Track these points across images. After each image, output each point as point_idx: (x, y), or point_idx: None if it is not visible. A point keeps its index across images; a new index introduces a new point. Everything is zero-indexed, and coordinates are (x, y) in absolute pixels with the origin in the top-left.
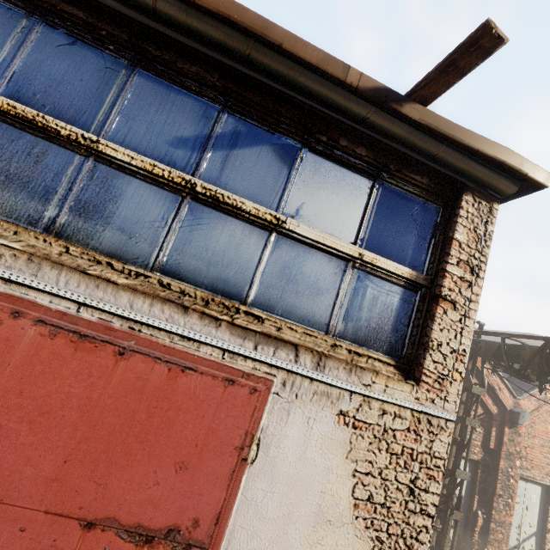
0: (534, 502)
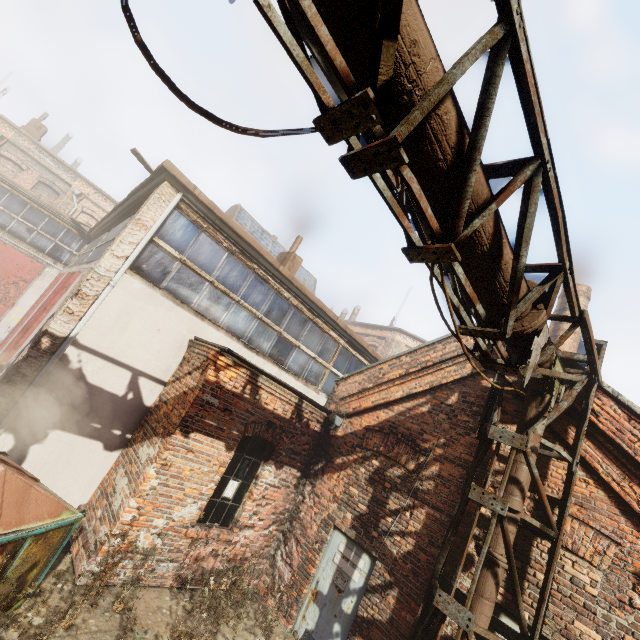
0: None
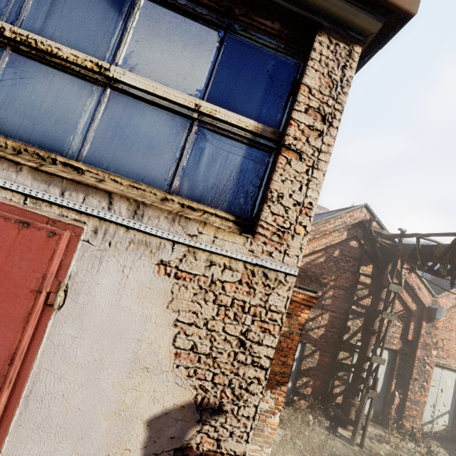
0: (449, 386)
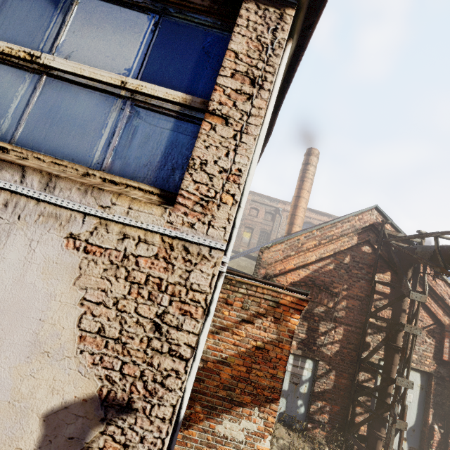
0: None
